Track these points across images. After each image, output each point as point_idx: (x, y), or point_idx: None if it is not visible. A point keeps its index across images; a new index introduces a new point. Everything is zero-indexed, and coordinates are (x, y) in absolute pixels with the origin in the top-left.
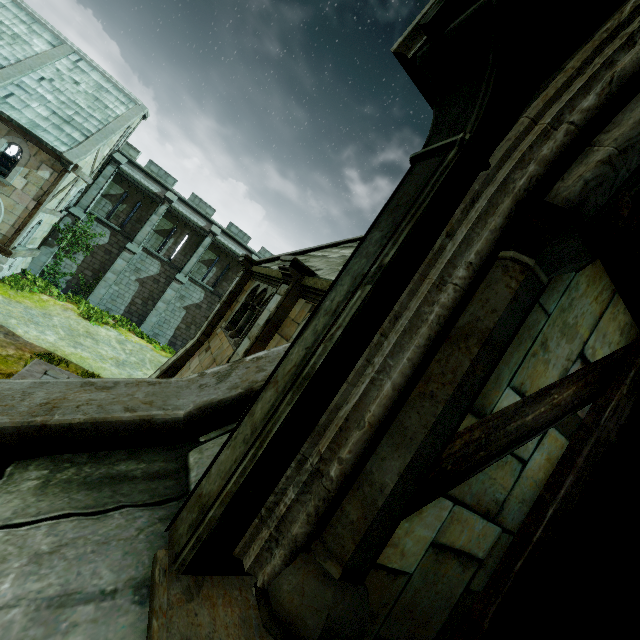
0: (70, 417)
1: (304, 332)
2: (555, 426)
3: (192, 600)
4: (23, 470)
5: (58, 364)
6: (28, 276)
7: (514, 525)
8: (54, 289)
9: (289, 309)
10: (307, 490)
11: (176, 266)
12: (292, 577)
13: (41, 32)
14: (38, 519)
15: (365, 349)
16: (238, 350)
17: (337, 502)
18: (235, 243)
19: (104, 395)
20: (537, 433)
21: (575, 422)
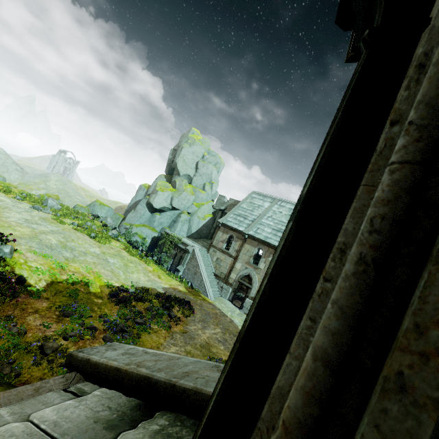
0: (187, 383)
1: None
2: None
3: None
4: (160, 416)
5: None
6: None
7: None
8: None
9: None
10: None
11: None
12: None
13: (267, 199)
14: None
15: (307, 302)
16: None
17: None
18: None
19: (216, 374)
20: None
21: None
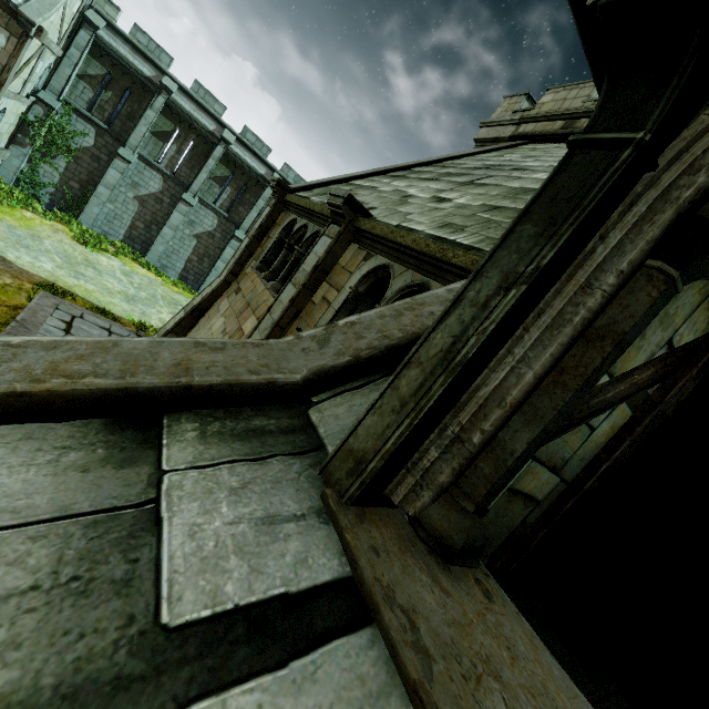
0: (208, 379)
1: (446, 319)
2: (626, 401)
3: (363, 522)
4: (178, 423)
5: (63, 297)
6: (1, 185)
7: (570, 477)
8: (36, 204)
9: (339, 255)
10: (447, 451)
11: (182, 182)
12: (439, 510)
13: None
14: (215, 463)
15: (508, 341)
16: (281, 297)
17: (472, 461)
18: (253, 156)
19: (222, 357)
20: (612, 407)
21: (643, 397)
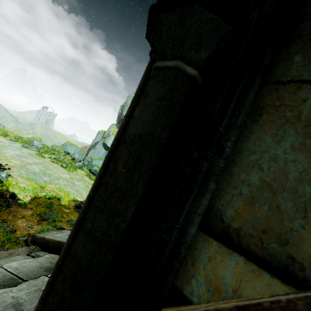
0: None
1: None
2: None
3: None
4: None
5: None
6: None
7: None
8: None
9: None
10: None
11: None
12: None
13: None
14: None
15: None
16: None
17: None
18: None
19: None
20: None
21: None
